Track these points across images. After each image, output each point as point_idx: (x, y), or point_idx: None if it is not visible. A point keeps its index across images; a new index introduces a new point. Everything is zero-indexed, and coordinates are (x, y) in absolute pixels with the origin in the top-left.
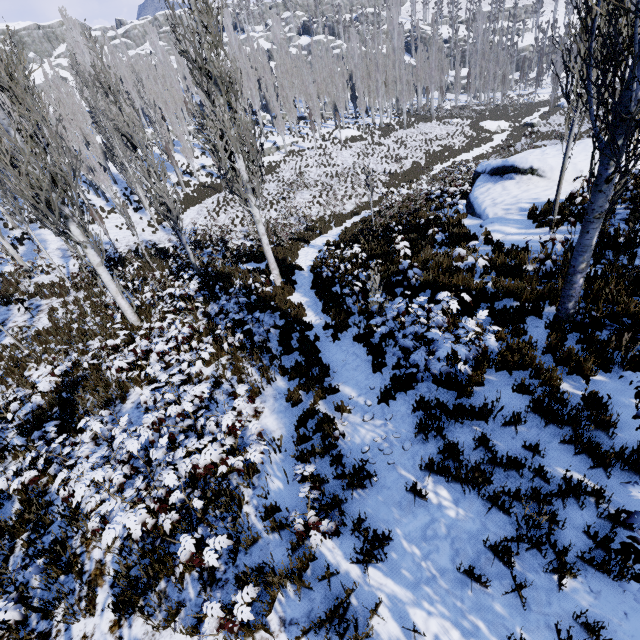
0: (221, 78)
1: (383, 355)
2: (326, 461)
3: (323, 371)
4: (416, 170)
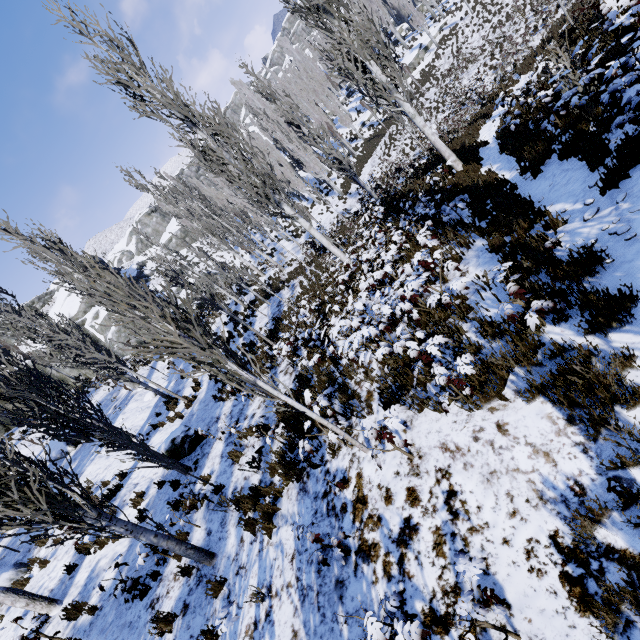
0: (327, 2)
1: (602, 145)
2: (542, 275)
3: (522, 204)
4: None
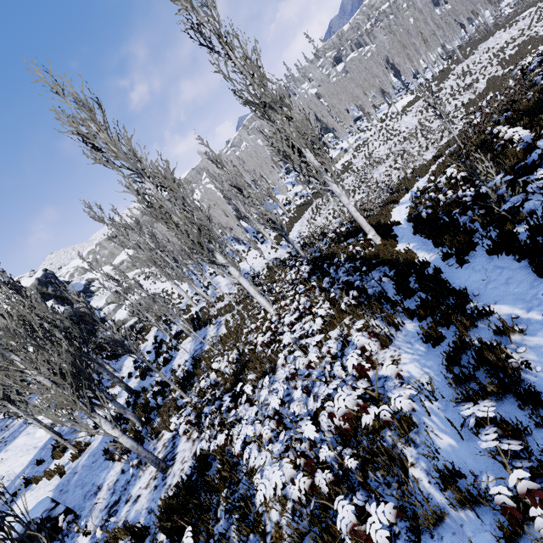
0: (273, 101)
1: None
2: (511, 404)
3: (459, 297)
4: (495, 84)
